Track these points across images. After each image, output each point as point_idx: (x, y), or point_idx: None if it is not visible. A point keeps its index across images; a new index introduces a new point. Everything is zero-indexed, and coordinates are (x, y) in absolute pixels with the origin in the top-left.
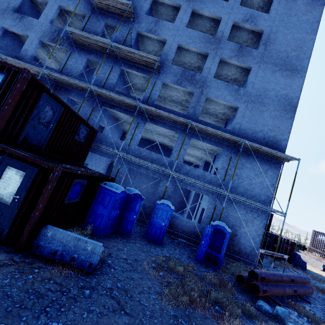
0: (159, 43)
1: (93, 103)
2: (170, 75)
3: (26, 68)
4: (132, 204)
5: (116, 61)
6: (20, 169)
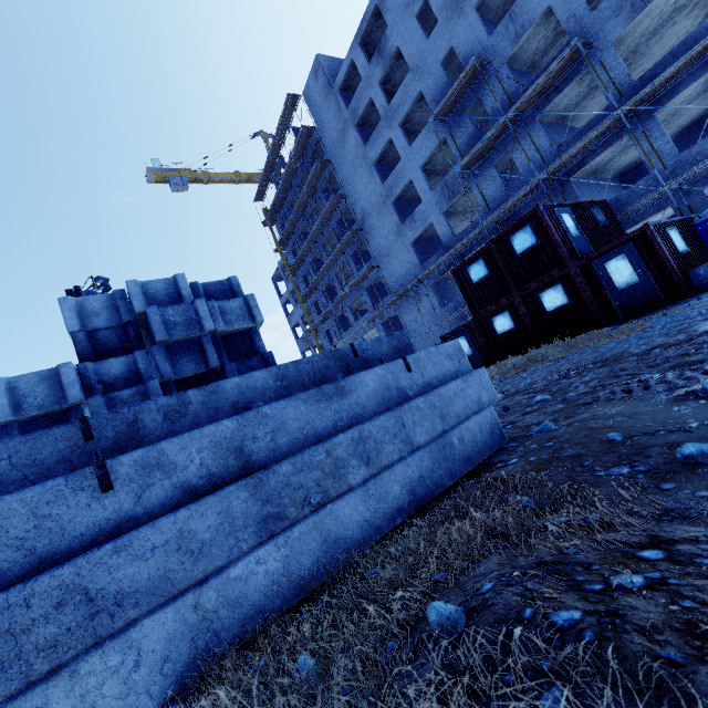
0: (540, 24)
1: (553, 191)
2: (611, 23)
3: (536, 205)
4: None
5: (522, 123)
6: (616, 256)
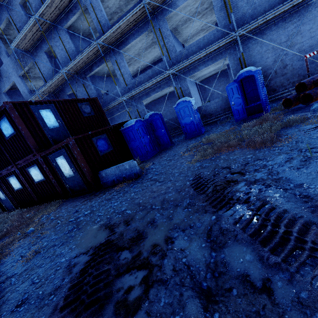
0: None
1: (80, 82)
2: None
3: (3, 102)
4: (154, 125)
5: (56, 28)
6: (60, 156)
